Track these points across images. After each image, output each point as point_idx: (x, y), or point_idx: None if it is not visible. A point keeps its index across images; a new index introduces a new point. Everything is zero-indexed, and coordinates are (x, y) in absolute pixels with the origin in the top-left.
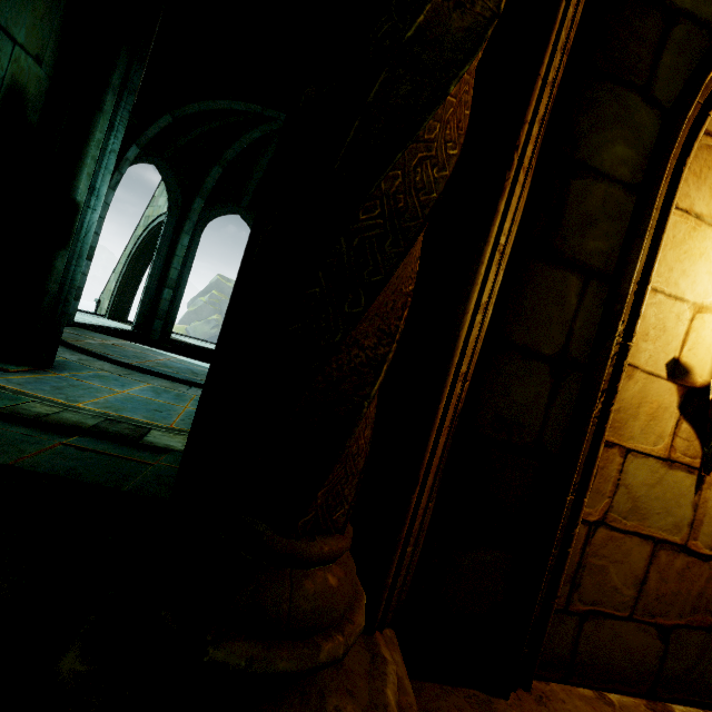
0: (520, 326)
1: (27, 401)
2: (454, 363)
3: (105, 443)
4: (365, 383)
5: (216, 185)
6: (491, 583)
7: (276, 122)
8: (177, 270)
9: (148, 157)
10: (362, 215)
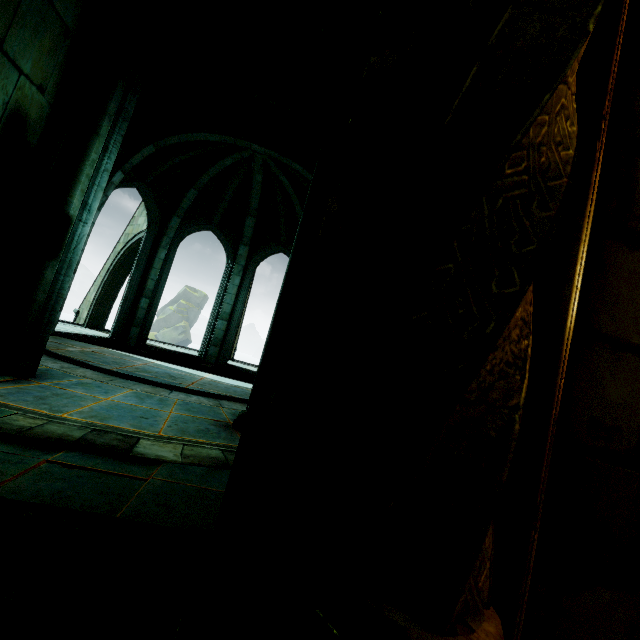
0: (605, 313)
1: (9, 413)
2: (563, 358)
3: (93, 457)
4: (512, 388)
5: (191, 205)
6: (608, 634)
7: (247, 151)
8: (154, 281)
9: (131, 182)
10: (507, 168)
